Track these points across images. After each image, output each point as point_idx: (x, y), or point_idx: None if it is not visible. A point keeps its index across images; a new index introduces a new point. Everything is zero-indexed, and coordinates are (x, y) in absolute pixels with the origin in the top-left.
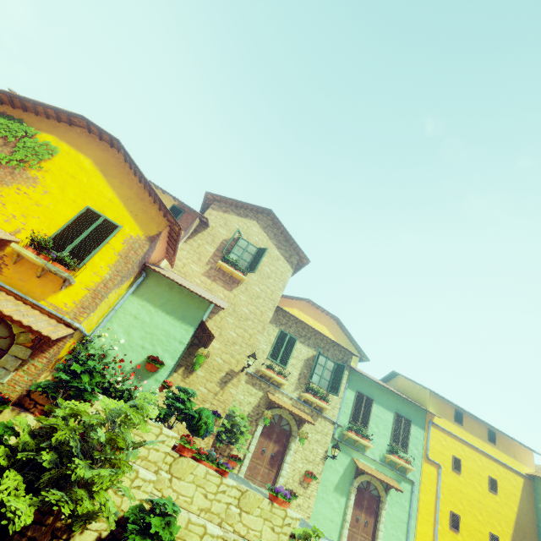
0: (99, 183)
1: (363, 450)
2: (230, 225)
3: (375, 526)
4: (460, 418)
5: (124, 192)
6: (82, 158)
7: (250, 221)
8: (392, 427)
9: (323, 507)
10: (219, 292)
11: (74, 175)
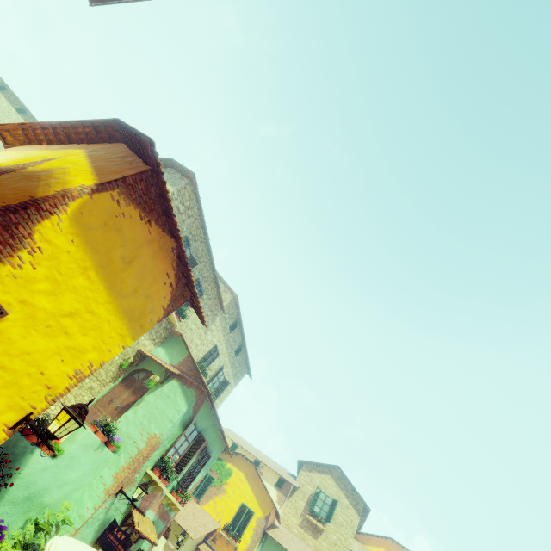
0: (246, 486)
1: None
2: (313, 481)
3: None
4: None
5: (255, 489)
6: (240, 473)
7: (326, 476)
8: None
9: None
10: (309, 539)
11: (238, 484)
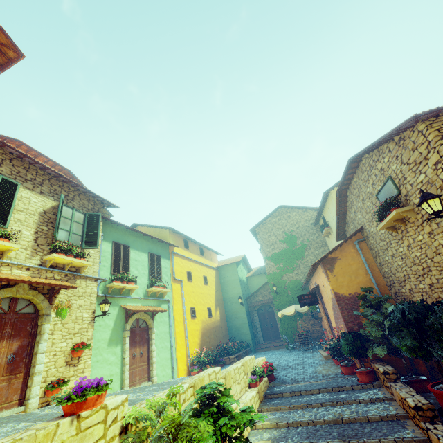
0: None
1: (129, 295)
2: None
3: (149, 350)
4: (187, 244)
5: None
6: None
7: None
8: (149, 265)
9: (99, 370)
10: None
11: None
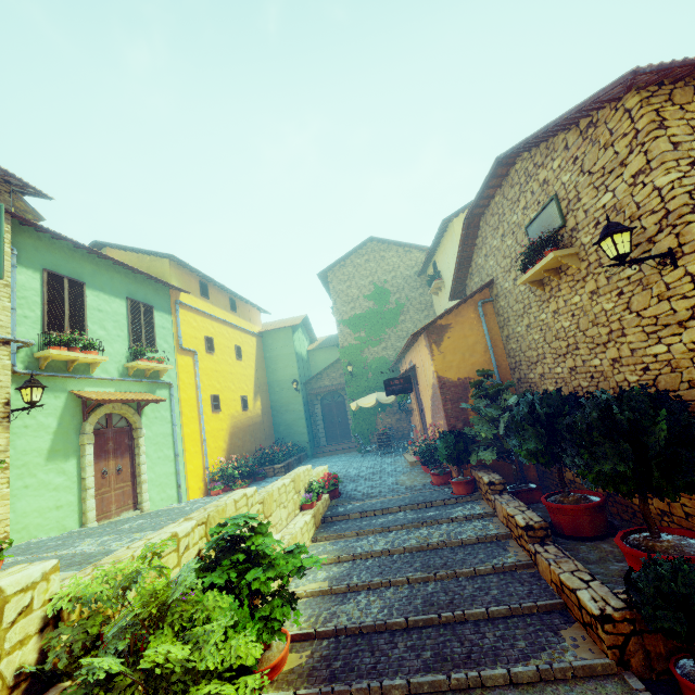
0: None
1: (89, 373)
2: None
3: (134, 464)
4: (206, 290)
5: None
6: None
7: None
8: (128, 322)
9: (32, 501)
10: None
11: None
